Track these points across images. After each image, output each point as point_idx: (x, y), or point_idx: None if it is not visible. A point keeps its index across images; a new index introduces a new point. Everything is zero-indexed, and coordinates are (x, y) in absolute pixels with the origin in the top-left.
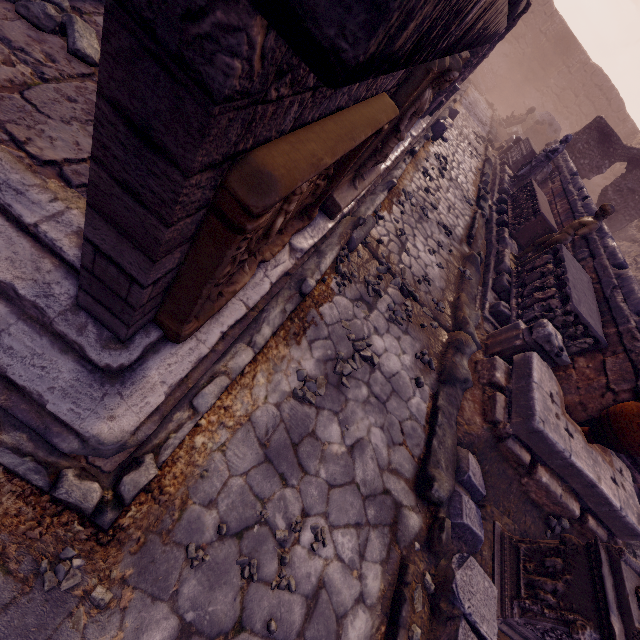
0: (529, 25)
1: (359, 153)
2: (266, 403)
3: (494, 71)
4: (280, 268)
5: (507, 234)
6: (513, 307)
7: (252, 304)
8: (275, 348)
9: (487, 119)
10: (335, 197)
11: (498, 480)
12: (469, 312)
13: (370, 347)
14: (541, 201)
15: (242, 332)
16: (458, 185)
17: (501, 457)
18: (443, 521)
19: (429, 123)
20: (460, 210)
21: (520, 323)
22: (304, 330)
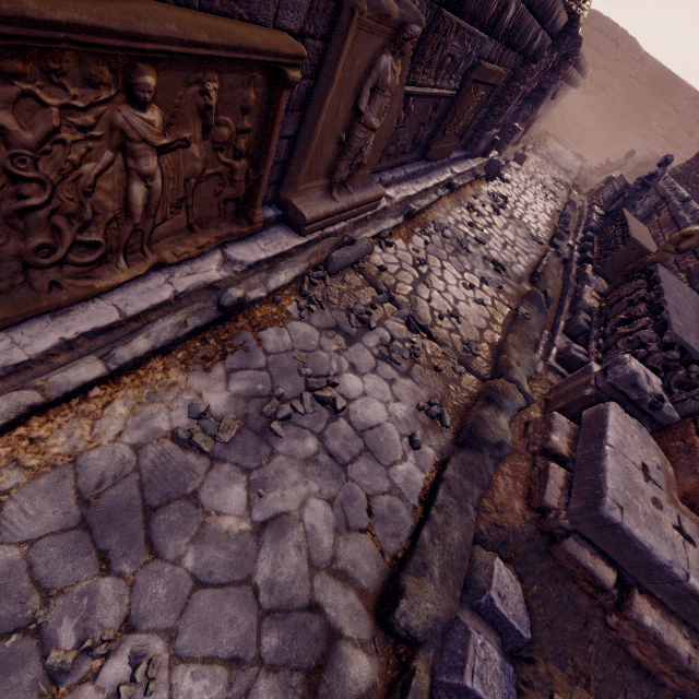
0: (615, 73)
1: (276, 120)
2: (117, 442)
3: (580, 124)
4: (197, 277)
5: (589, 270)
6: (591, 351)
7: (132, 312)
8: (162, 372)
9: (574, 168)
10: (296, 204)
11: (560, 614)
12: (519, 356)
13: (337, 387)
14: (634, 228)
15: (106, 344)
16: (522, 223)
17: (562, 572)
18: (410, 676)
19: (483, 165)
20: (522, 248)
21: (592, 365)
22: (224, 355)
